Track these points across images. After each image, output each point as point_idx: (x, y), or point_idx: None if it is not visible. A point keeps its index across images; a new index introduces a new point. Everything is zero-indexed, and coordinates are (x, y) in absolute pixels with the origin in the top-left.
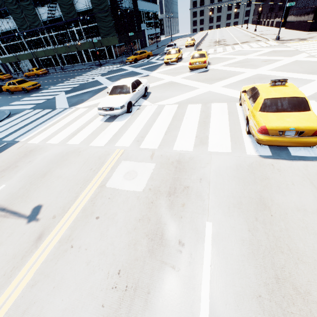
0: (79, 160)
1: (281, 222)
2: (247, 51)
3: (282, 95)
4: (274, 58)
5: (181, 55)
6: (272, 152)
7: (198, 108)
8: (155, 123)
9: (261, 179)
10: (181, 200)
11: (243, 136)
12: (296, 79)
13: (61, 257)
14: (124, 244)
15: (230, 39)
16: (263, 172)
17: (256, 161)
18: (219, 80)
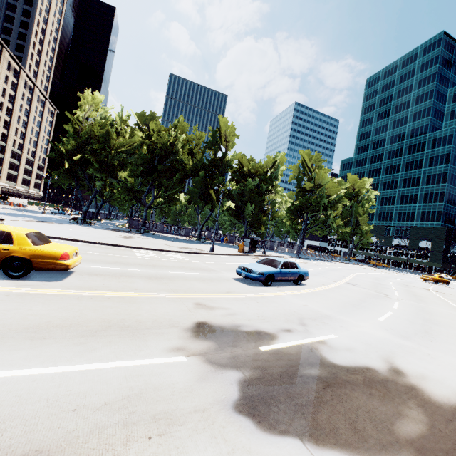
0: None
1: None
2: None
3: None
4: None
5: None
6: None
7: None
8: None
9: None
10: None
11: None
12: None
13: None
14: None
15: None
16: None
17: None
18: None
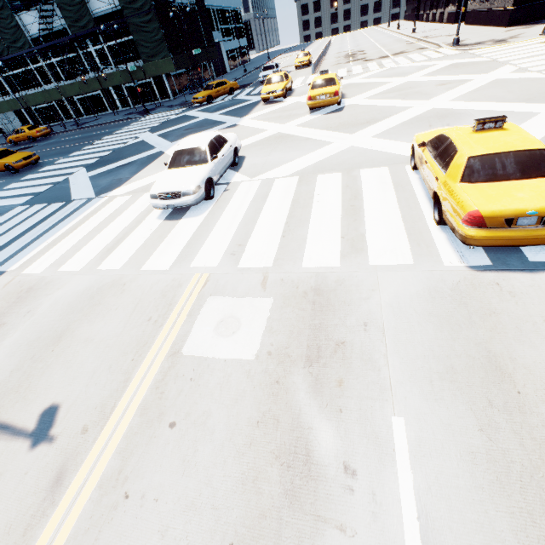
0: (124, 301)
1: (541, 405)
2: (407, 68)
3: (501, 149)
4: (457, 77)
5: (290, 83)
6: (491, 257)
7: (337, 180)
8: (261, 215)
9: (483, 315)
10: (334, 372)
11: (431, 230)
12: (505, 114)
13: (106, 524)
14: (234, 483)
15: (372, 50)
16: (482, 300)
17: (464, 278)
18: (365, 125)
